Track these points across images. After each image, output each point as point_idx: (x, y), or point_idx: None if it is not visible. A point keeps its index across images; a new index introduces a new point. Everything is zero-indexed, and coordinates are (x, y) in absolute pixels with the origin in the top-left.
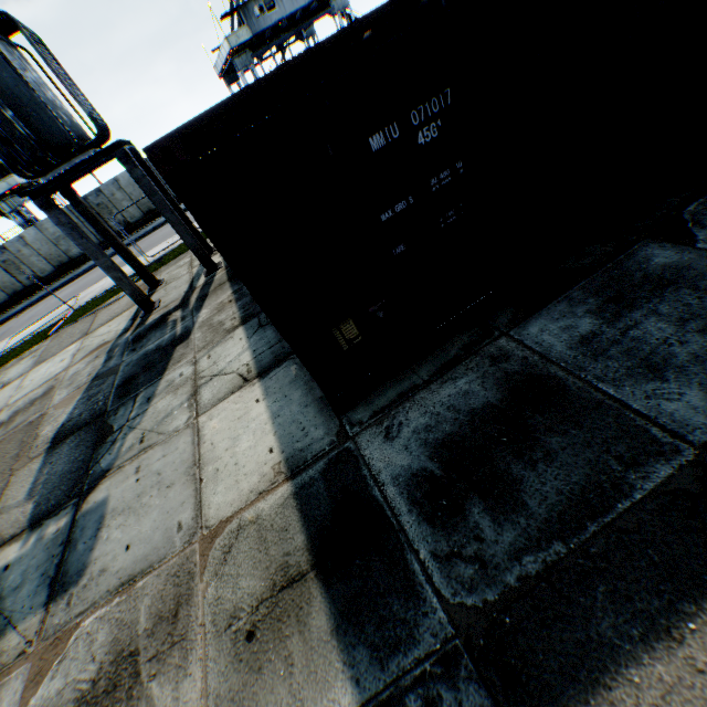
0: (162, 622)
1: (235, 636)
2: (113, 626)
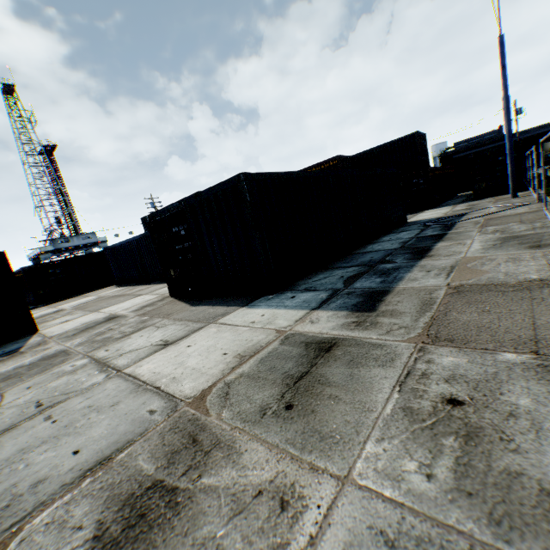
0: None
1: None
2: None
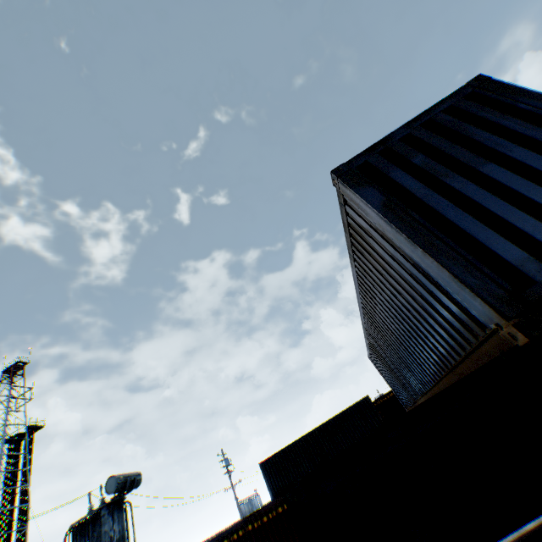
0: None
1: None
2: None
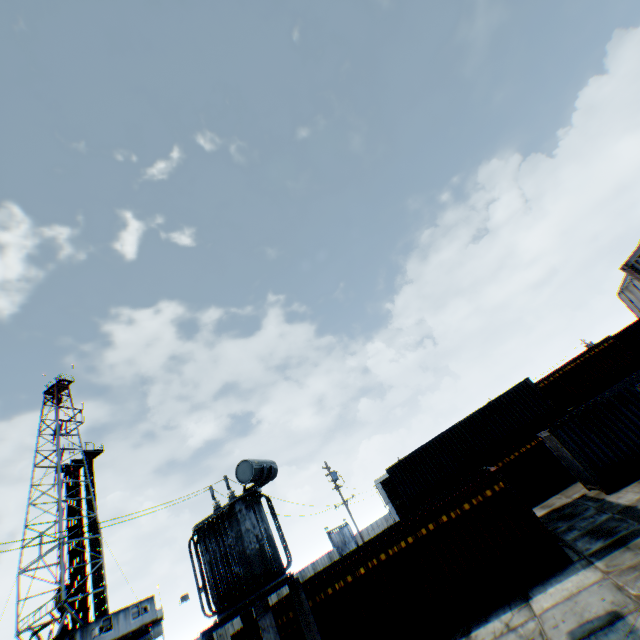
0: (635, 567)
1: (639, 550)
2: (635, 581)
